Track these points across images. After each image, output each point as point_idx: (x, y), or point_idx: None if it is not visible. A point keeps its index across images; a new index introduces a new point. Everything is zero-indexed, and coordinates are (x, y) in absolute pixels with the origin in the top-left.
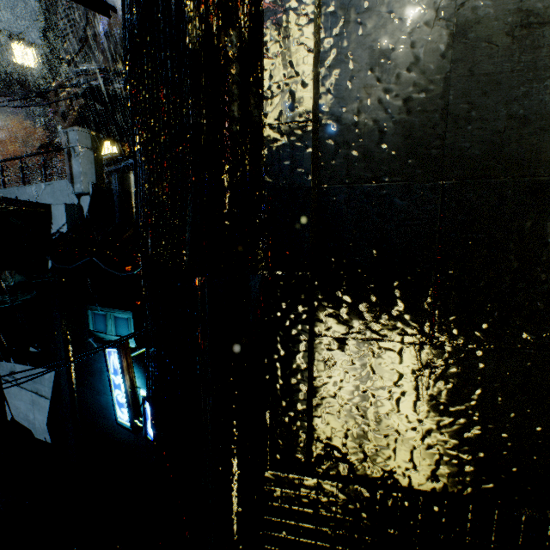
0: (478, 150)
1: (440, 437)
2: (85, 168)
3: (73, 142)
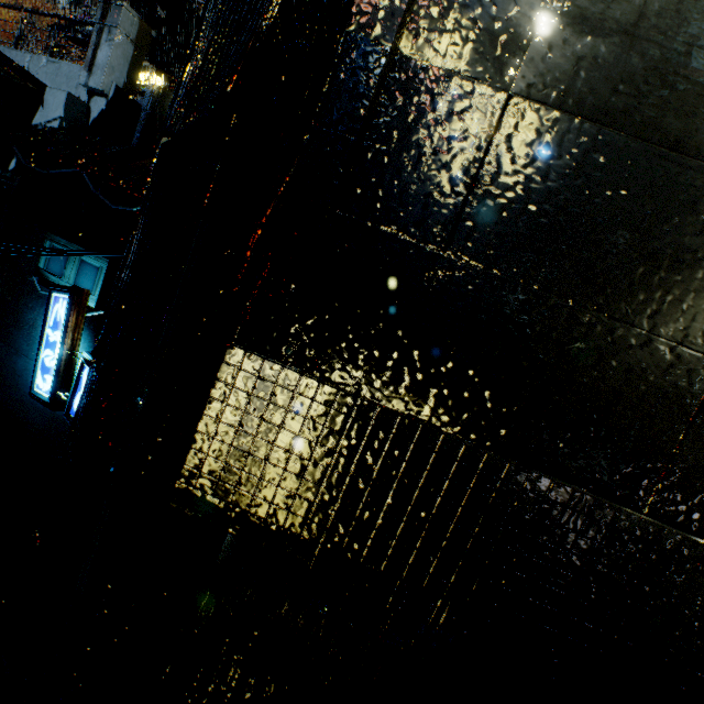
0: (549, 76)
1: (418, 353)
2: (115, 62)
3: (112, 20)
